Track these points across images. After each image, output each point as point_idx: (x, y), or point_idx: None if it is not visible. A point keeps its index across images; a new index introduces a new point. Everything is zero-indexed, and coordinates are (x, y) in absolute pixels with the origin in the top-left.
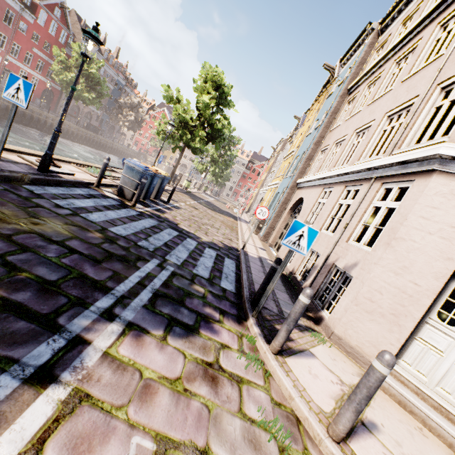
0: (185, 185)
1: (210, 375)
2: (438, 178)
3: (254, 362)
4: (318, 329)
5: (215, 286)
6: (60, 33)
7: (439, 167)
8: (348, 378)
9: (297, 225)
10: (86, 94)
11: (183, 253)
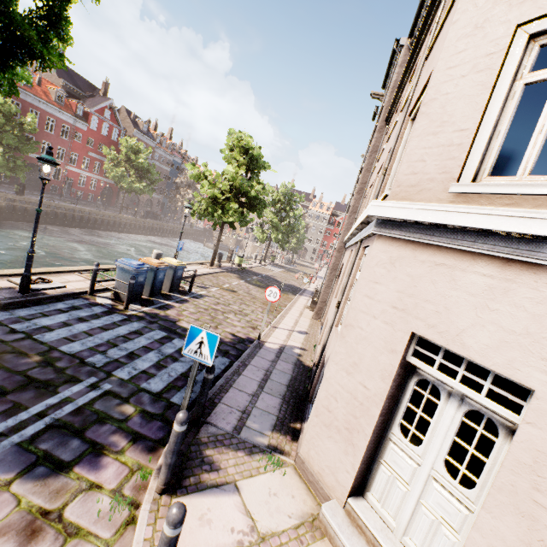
0: (237, 261)
1: (34, 527)
2: (378, 243)
3: (125, 505)
4: (289, 448)
5: (159, 401)
6: (112, 132)
7: (376, 230)
8: (274, 522)
9: (195, 331)
10: (137, 185)
11: (147, 362)
